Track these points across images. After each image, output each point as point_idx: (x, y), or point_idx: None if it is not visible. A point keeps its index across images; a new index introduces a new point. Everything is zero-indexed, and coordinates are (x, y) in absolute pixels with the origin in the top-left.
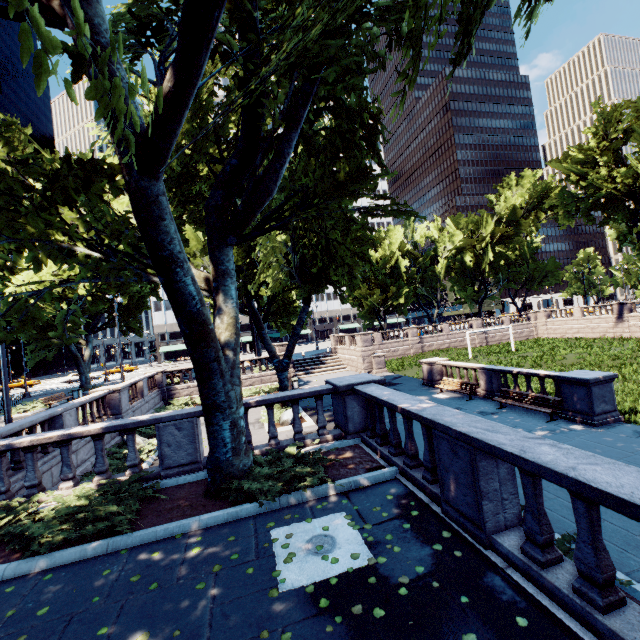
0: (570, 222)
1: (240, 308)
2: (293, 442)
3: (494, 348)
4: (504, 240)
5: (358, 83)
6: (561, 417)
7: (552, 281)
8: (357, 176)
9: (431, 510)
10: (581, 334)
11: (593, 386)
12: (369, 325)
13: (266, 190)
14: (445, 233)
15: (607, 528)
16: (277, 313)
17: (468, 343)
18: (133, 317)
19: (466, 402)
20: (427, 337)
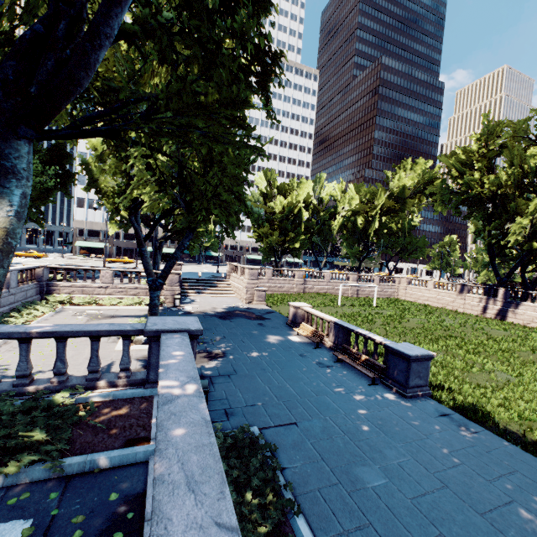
0: (443, 211)
1: (146, 221)
2: (82, 382)
3: (361, 300)
4: (391, 213)
5: (265, 11)
6: (382, 382)
7: (419, 255)
8: (230, 105)
9: (142, 534)
10: (429, 302)
11: (413, 362)
12: (267, 260)
13: (70, 75)
14: (346, 196)
15: (368, 536)
16: (180, 233)
17: (340, 293)
18: (35, 207)
19: (312, 350)
20: (310, 281)
